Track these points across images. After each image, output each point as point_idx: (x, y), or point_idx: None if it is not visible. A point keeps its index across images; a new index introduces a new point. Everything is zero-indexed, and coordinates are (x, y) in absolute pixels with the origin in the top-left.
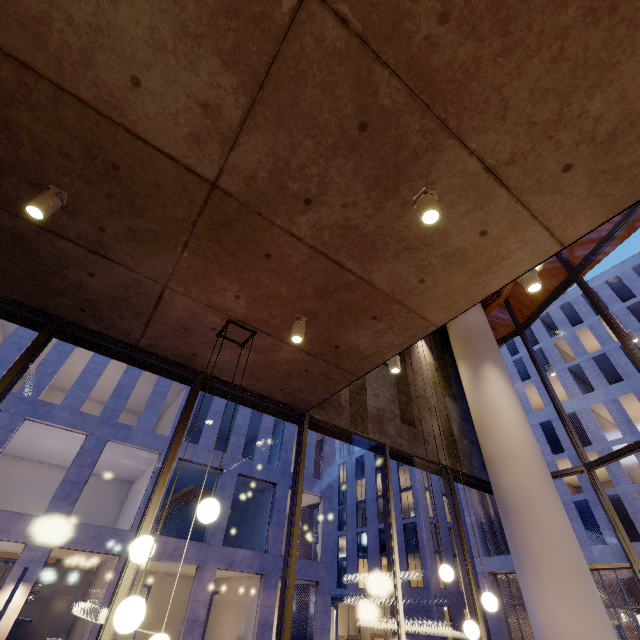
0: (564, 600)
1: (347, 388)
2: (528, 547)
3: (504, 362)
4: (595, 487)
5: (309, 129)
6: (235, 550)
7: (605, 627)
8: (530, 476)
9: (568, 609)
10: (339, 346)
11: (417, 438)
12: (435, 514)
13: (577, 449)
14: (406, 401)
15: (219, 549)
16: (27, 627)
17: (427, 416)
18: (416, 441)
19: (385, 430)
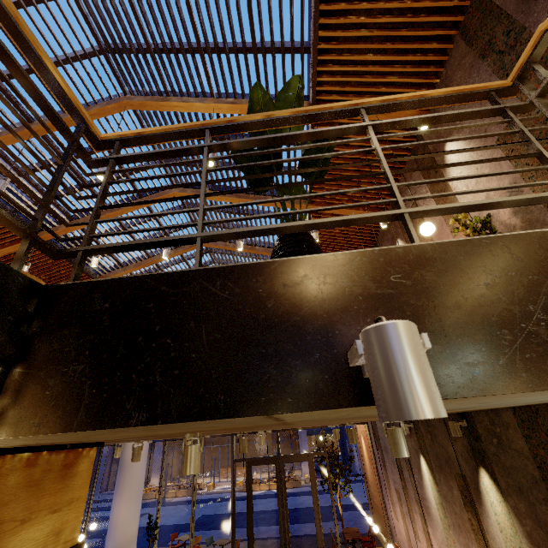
0: (127, 505)
1: None
2: (123, 485)
3: None
4: (164, 449)
5: None
6: None
7: (137, 511)
8: None
9: (127, 508)
10: None
11: None
12: None
13: None
14: None
15: None
16: None
17: None
18: None
19: None
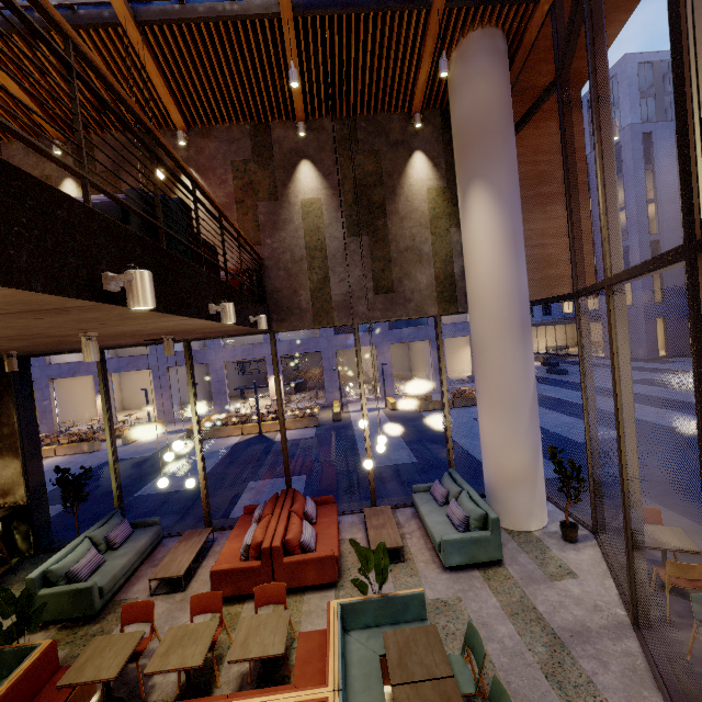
0: (489, 418)
1: (307, 290)
2: (477, 382)
3: (506, 168)
4: (576, 317)
5: (5, 343)
6: (400, 330)
7: (517, 433)
8: (488, 325)
9: (490, 423)
10: (211, 332)
11: (395, 302)
12: (660, 229)
13: (573, 275)
14: (383, 267)
15: (387, 333)
16: (305, 383)
17: (413, 271)
18: (393, 306)
19: (354, 312)
